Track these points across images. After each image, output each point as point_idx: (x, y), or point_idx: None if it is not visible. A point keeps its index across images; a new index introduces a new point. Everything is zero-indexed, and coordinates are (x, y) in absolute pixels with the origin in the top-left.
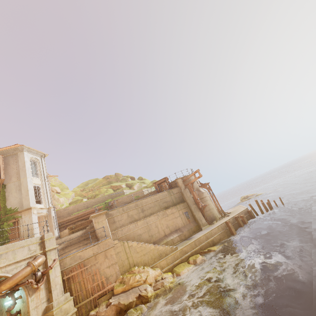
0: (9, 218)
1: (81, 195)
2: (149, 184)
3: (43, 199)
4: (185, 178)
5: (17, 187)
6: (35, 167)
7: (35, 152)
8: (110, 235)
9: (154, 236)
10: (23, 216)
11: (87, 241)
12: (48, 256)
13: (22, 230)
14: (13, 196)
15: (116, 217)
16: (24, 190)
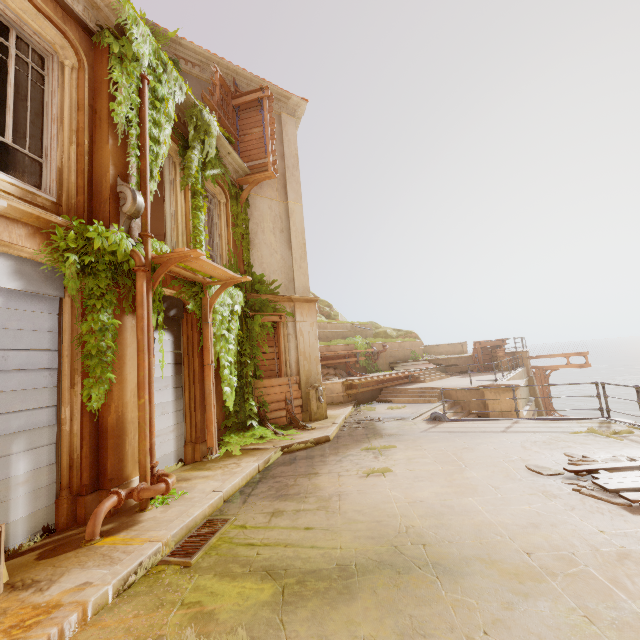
0: (266, 308)
1: None
2: (389, 330)
3: None
4: (535, 356)
5: (277, 219)
6: None
7: None
8: None
9: None
10: (298, 314)
11: None
12: None
13: (293, 355)
14: (267, 241)
15: None
16: (296, 240)
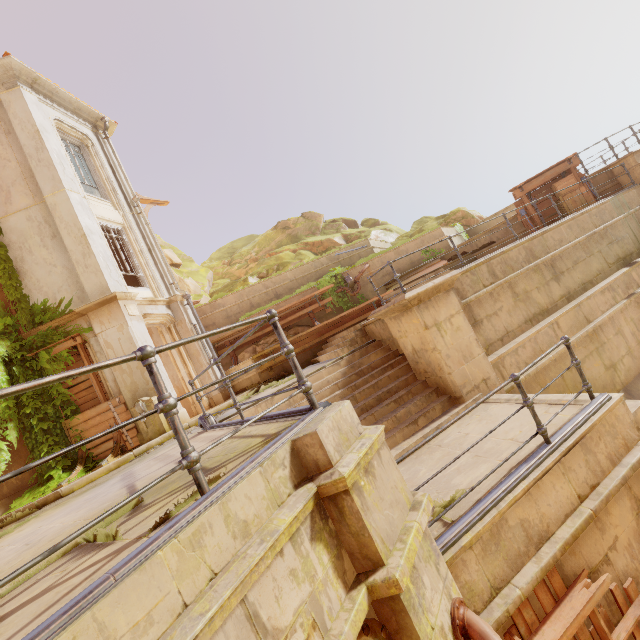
0: (52, 338)
1: (229, 275)
2: (428, 223)
3: (146, 273)
4: None
5: (42, 227)
6: (84, 165)
7: (68, 106)
8: (496, 377)
9: (621, 368)
10: (96, 325)
11: (405, 406)
12: (420, 629)
13: (109, 373)
14: (39, 260)
15: (476, 303)
16: (70, 237)
